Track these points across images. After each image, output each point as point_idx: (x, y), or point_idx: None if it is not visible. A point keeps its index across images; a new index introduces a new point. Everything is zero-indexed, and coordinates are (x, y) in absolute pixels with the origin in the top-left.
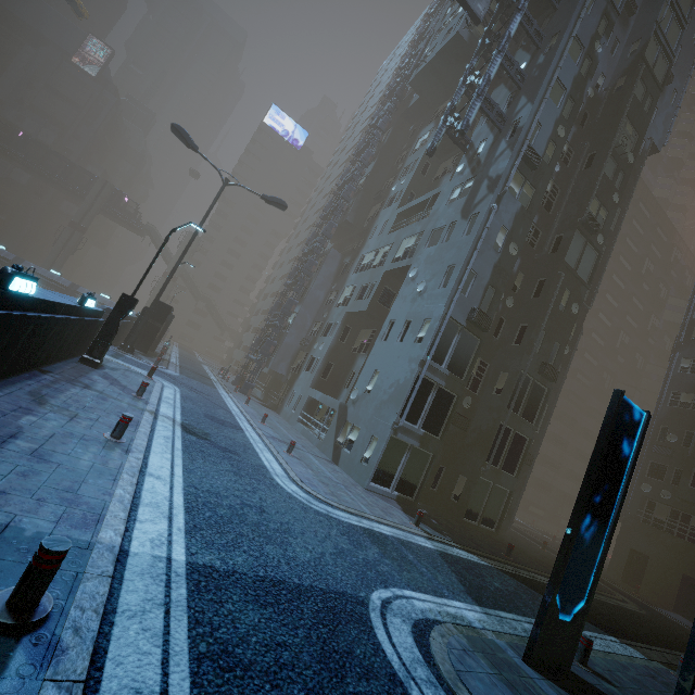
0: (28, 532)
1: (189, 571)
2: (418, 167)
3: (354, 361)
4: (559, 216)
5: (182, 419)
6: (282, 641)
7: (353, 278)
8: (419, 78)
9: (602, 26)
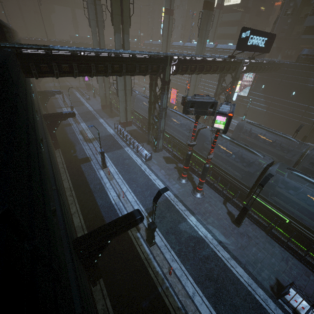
0: None
1: None
2: None
3: None
4: None
5: None
6: None
7: None
8: None
9: None
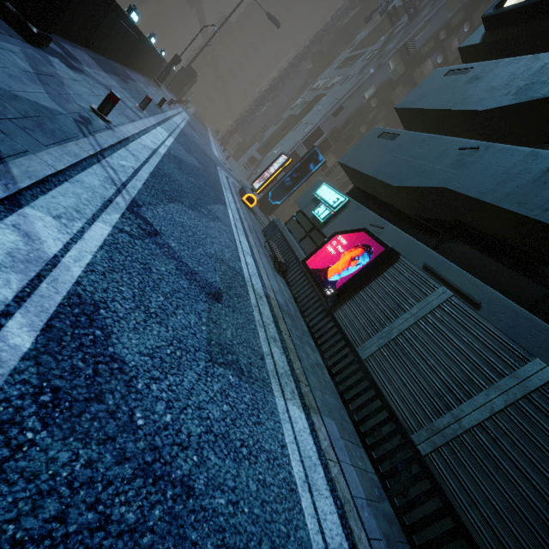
0: (156, 102)
1: (182, 129)
2: (377, 25)
3: None
4: None
5: (188, 121)
6: (197, 146)
7: (304, 94)
8: None
9: None
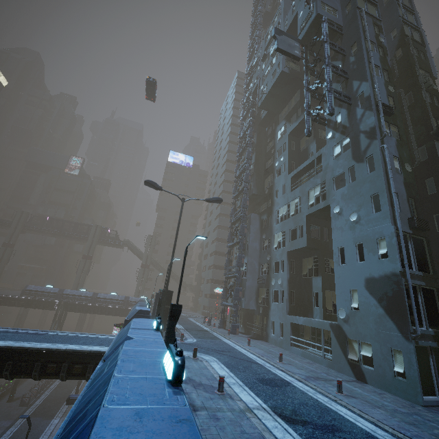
0: None
1: None
2: (288, 147)
3: (311, 284)
4: (413, 136)
5: (264, 402)
6: None
7: (278, 227)
8: (264, 102)
9: (375, 30)
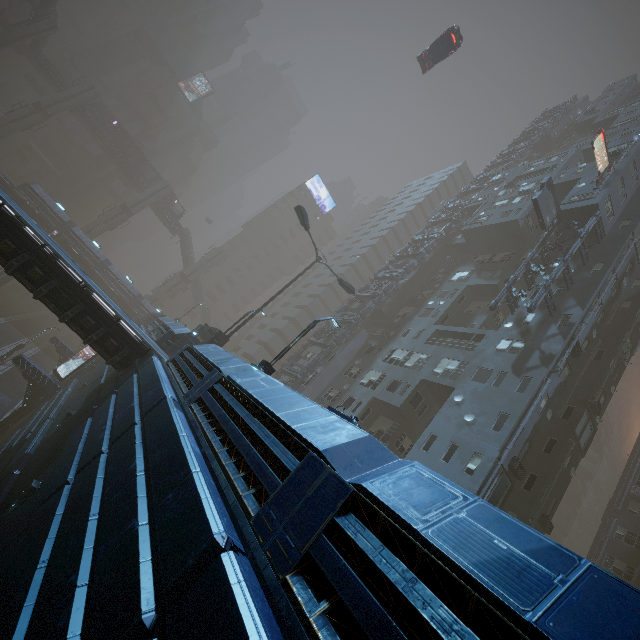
0: None
1: None
2: (457, 297)
3: None
4: (573, 390)
5: None
6: None
7: (382, 365)
8: (472, 231)
9: (628, 267)
